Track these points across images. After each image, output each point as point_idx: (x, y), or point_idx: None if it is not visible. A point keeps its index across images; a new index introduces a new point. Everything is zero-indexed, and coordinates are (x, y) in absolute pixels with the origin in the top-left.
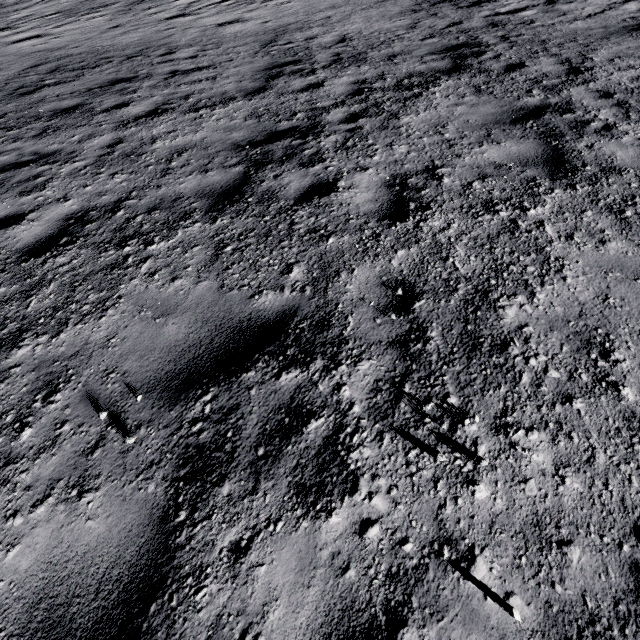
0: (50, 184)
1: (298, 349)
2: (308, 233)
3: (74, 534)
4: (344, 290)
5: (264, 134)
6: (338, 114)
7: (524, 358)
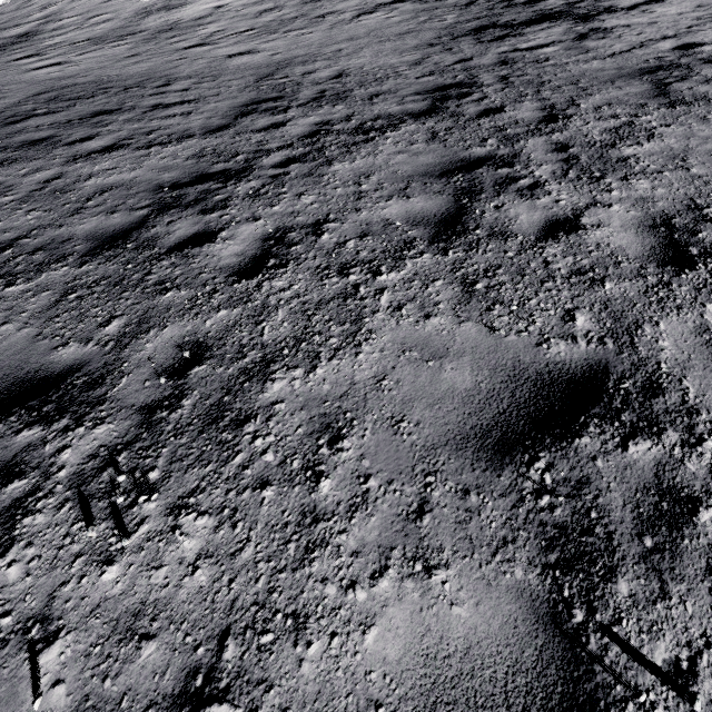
0: None
1: (56, 406)
2: (154, 285)
3: None
4: (141, 348)
5: (193, 176)
6: (276, 158)
7: (253, 437)
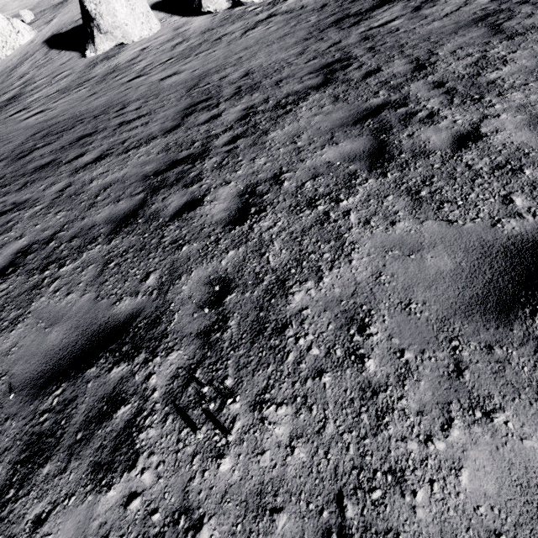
0: (15, 226)
1: (131, 345)
2: (170, 244)
3: None
4: (179, 291)
5: (167, 164)
6: (224, 138)
7: (295, 338)
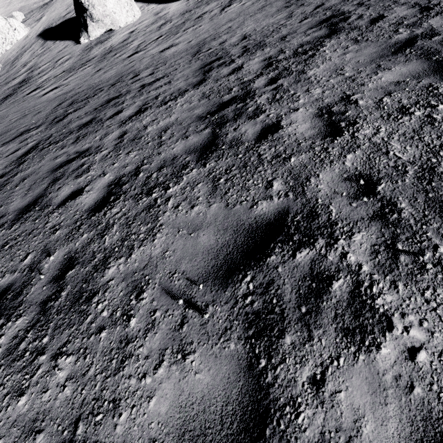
0: (92, 168)
1: (301, 235)
2: (273, 159)
3: (190, 385)
4: (317, 189)
5: (215, 106)
6: (261, 81)
7: None
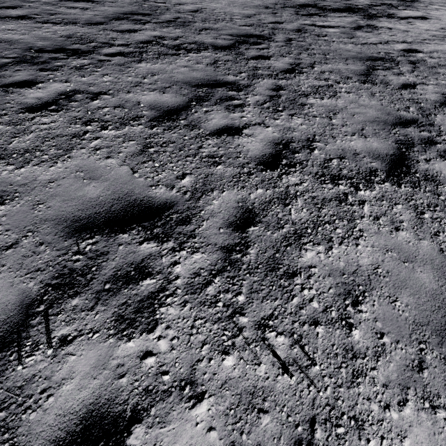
0: None
1: None
2: None
3: None
4: None
5: (55, 47)
6: (112, 50)
7: None
